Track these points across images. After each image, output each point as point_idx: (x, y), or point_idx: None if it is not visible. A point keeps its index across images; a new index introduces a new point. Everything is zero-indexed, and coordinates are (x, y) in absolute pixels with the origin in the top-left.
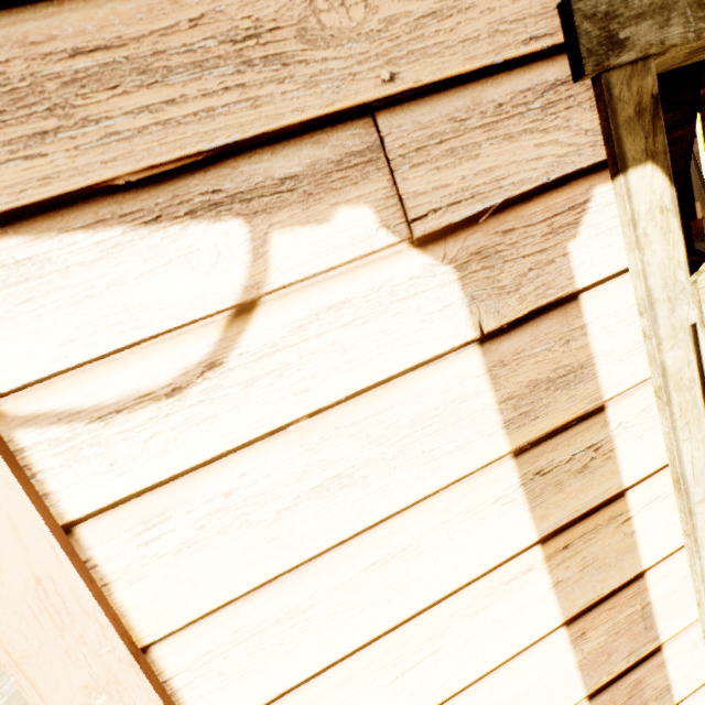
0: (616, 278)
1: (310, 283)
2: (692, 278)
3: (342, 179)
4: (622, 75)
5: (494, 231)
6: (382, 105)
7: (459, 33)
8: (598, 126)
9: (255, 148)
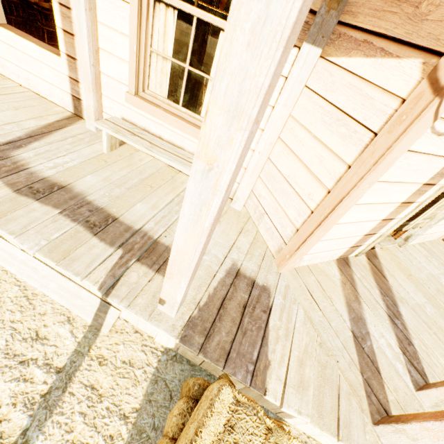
0: None
1: None
2: None
3: None
4: None
5: None
6: None
7: None
8: None
9: None
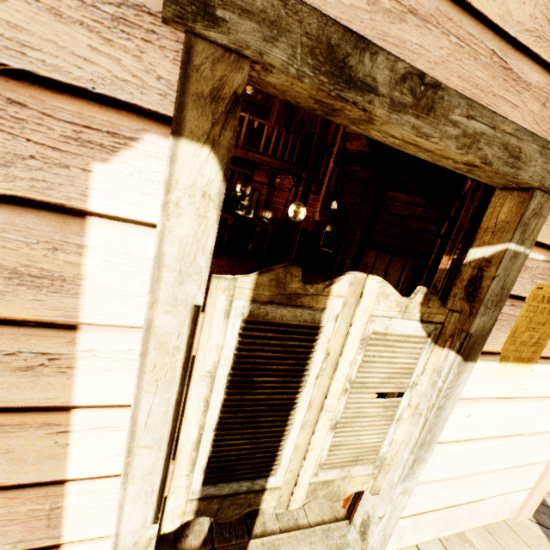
0: (140, 225)
1: None
2: (239, 276)
3: None
4: (211, 51)
5: None
6: None
7: None
8: (177, 82)
9: None
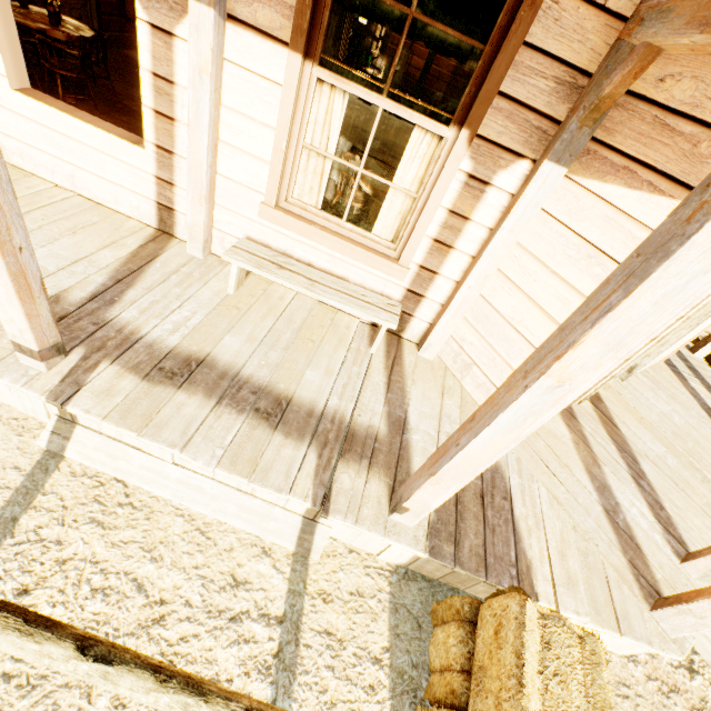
0: None
1: None
2: None
3: None
4: None
5: None
6: None
7: None
8: None
9: None
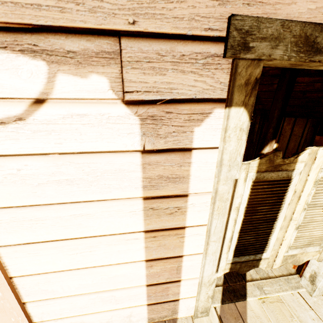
0: (211, 149)
1: (71, 101)
2: (250, 161)
3: (97, 61)
4: (245, 63)
5: (162, 110)
6: (125, 34)
7: (174, 13)
8: (228, 82)
9: (58, 31)
